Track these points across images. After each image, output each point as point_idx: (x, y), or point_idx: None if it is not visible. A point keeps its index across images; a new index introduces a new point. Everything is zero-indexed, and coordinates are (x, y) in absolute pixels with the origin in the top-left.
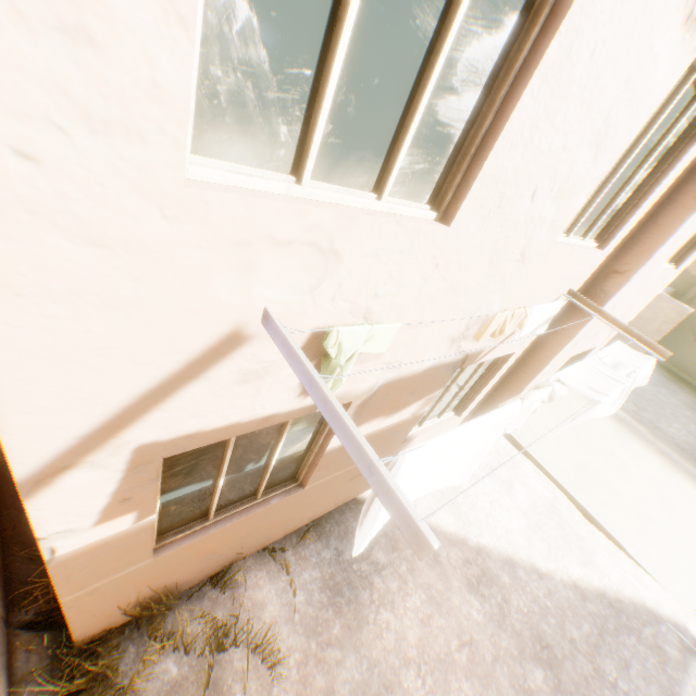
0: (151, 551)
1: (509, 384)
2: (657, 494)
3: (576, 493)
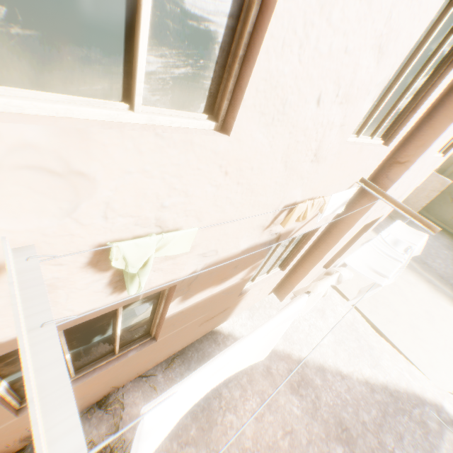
0: (13, 414)
1: (319, 247)
2: (424, 310)
3: (369, 314)
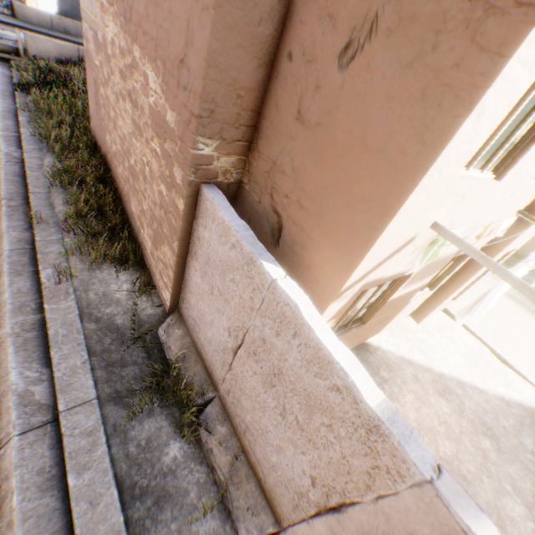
0: None
1: (465, 270)
2: None
3: (494, 346)
